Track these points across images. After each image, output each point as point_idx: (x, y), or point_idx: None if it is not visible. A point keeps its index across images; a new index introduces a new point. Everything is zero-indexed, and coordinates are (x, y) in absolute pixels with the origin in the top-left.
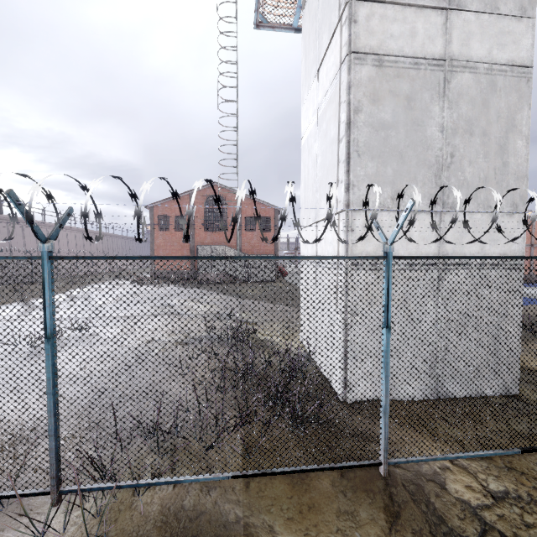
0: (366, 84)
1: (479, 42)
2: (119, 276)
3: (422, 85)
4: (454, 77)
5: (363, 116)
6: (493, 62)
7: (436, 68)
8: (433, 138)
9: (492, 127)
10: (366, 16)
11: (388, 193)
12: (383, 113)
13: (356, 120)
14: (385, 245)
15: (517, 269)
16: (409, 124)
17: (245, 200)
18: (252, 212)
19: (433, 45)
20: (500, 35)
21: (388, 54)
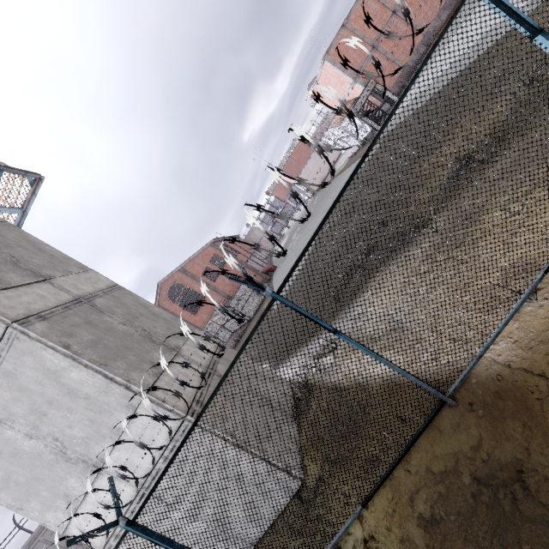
0: None
1: None
2: None
3: None
4: None
5: None
6: None
7: None
8: (33, 447)
9: (48, 392)
10: None
11: (63, 502)
12: None
13: None
14: None
15: None
16: (13, 461)
17: (188, 267)
18: (202, 266)
19: None
20: None
21: None
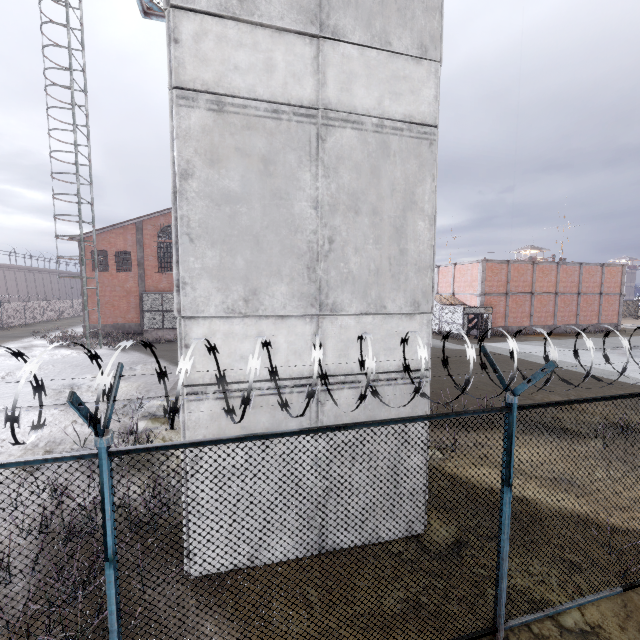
0: (198, 136)
1: (365, 87)
2: (41, 331)
3: (285, 142)
4: (331, 134)
5: (196, 183)
6: (385, 116)
7: (306, 119)
8: (303, 216)
9: (386, 204)
10: (194, 34)
11: (240, 293)
12: (227, 180)
13: (184, 189)
14: (94, 437)
15: (325, 445)
16: (267, 197)
17: None
18: None
19: (300, 87)
20: (393, 80)
21: (232, 95)
